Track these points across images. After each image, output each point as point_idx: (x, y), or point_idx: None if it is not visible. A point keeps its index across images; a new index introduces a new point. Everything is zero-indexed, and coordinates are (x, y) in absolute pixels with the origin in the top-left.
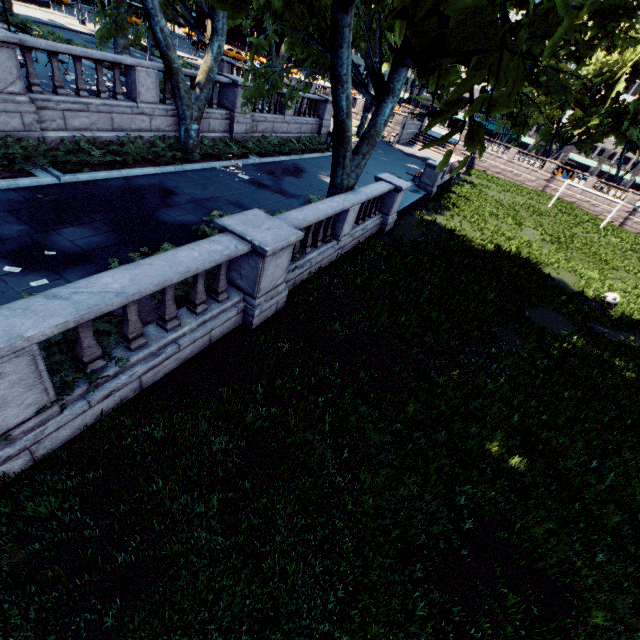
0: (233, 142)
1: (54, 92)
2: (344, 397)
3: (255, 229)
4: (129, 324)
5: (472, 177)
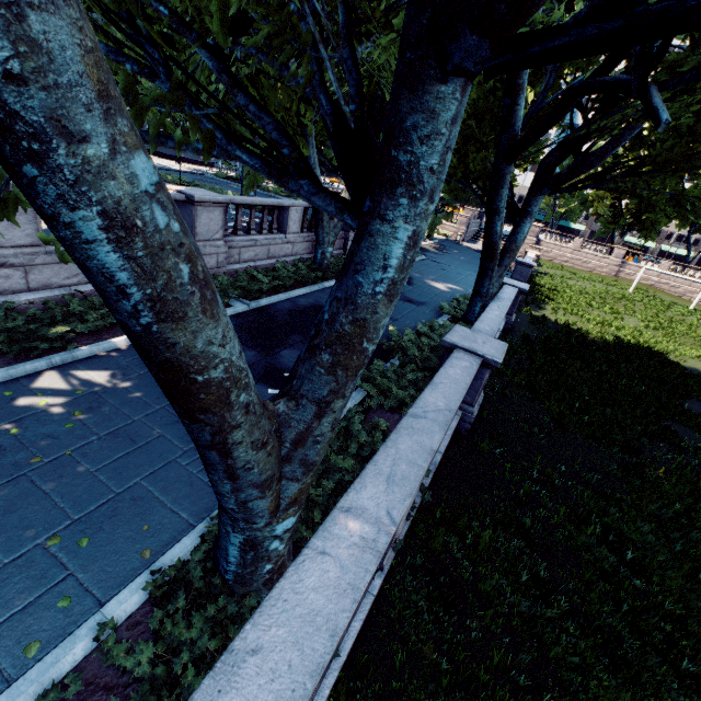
0: None
1: (234, 234)
2: (583, 499)
3: (476, 344)
4: None
5: (543, 267)
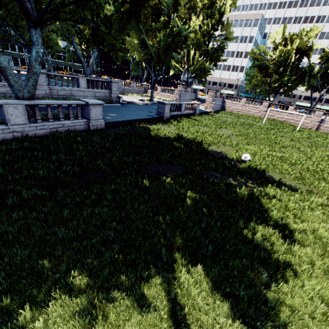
0: None
1: None
2: None
3: None
4: None
5: (218, 114)
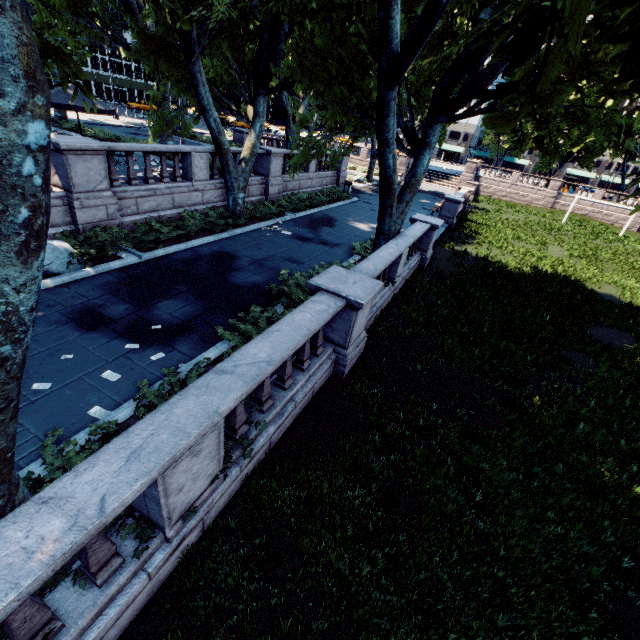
0: (270, 203)
1: (128, 184)
2: (450, 437)
3: (344, 285)
4: (264, 388)
5: (481, 203)
